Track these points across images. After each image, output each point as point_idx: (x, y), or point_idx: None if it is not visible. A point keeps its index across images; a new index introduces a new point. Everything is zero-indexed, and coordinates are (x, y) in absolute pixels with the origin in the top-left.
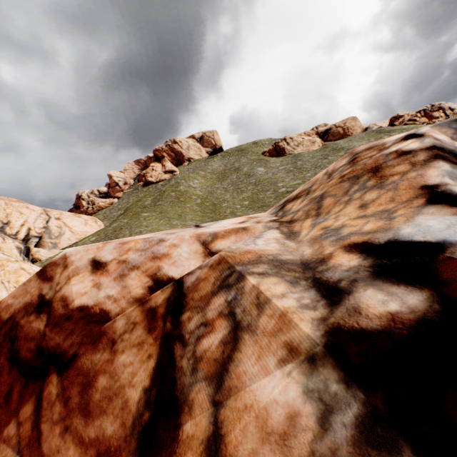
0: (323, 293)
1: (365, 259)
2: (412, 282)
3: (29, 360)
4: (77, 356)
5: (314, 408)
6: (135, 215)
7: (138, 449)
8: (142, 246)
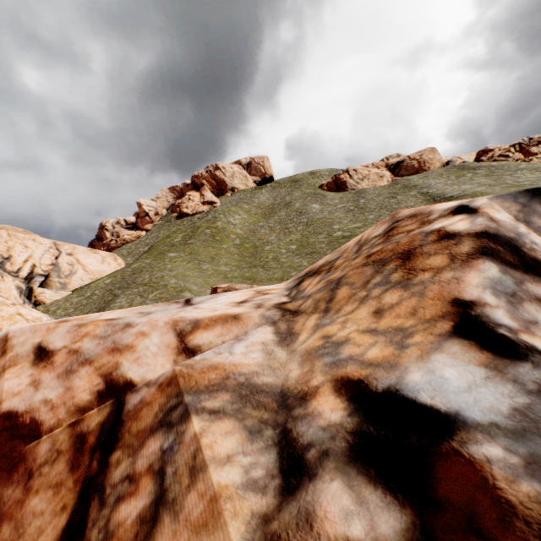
0: (283, 462)
1: (351, 415)
2: (394, 486)
3: None
4: None
5: None
6: (160, 254)
7: None
8: (103, 332)
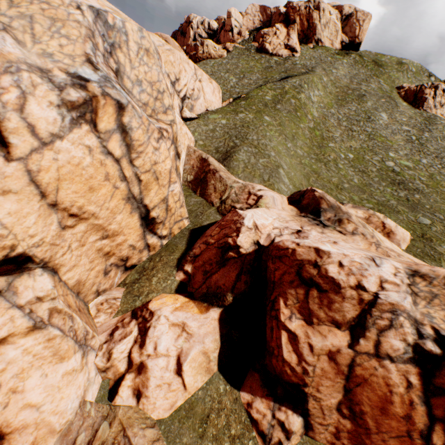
0: (417, 333)
1: (434, 334)
2: (440, 347)
3: (305, 278)
4: (327, 291)
5: (403, 350)
6: (258, 113)
7: (348, 327)
8: (358, 267)
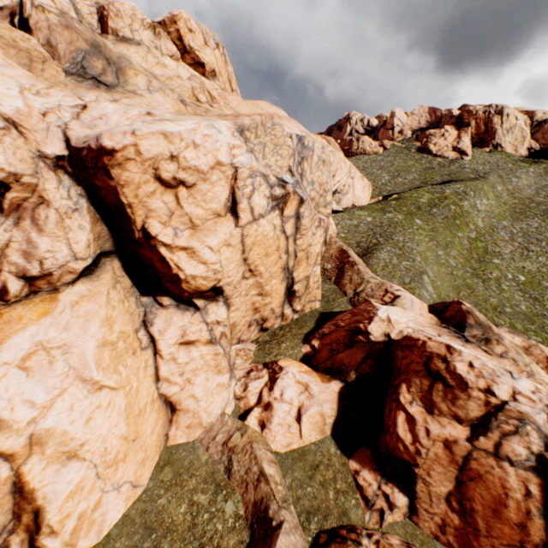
0: (545, 446)
1: None
2: None
3: (431, 370)
4: (453, 387)
5: (525, 457)
6: (409, 215)
7: (470, 425)
8: (490, 372)
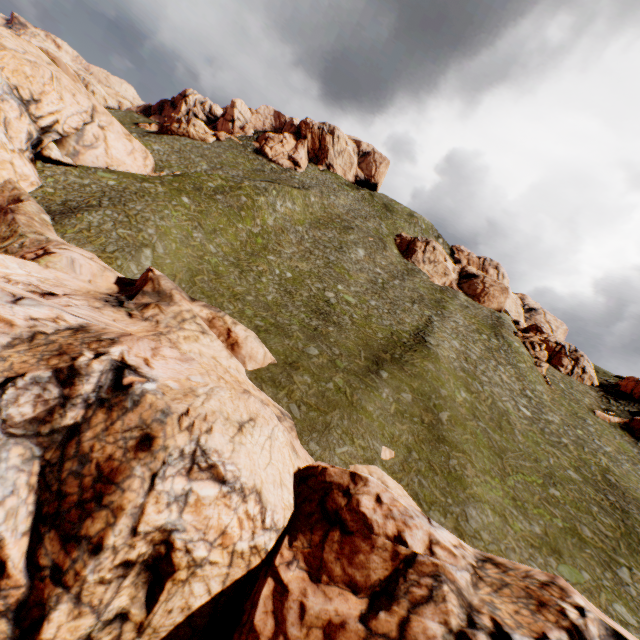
0: None
1: None
2: None
3: None
4: None
5: None
6: (177, 191)
7: None
8: None
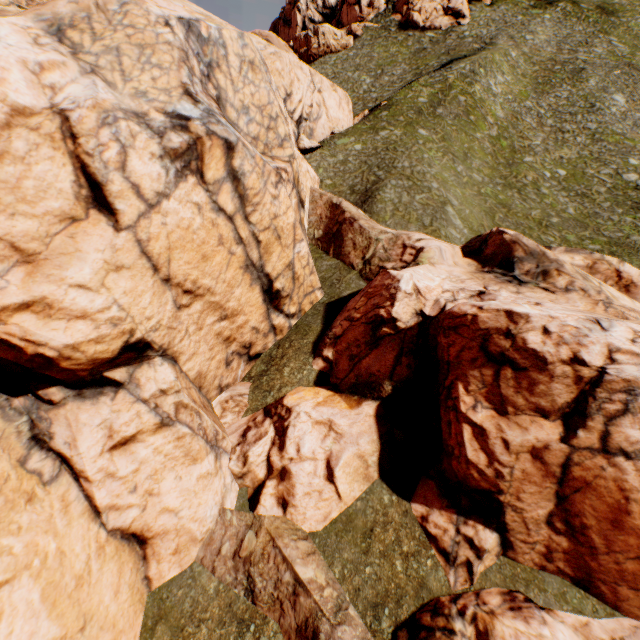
0: None
1: None
2: None
3: (492, 354)
4: (527, 370)
5: None
6: (409, 126)
7: (560, 416)
8: (573, 333)
